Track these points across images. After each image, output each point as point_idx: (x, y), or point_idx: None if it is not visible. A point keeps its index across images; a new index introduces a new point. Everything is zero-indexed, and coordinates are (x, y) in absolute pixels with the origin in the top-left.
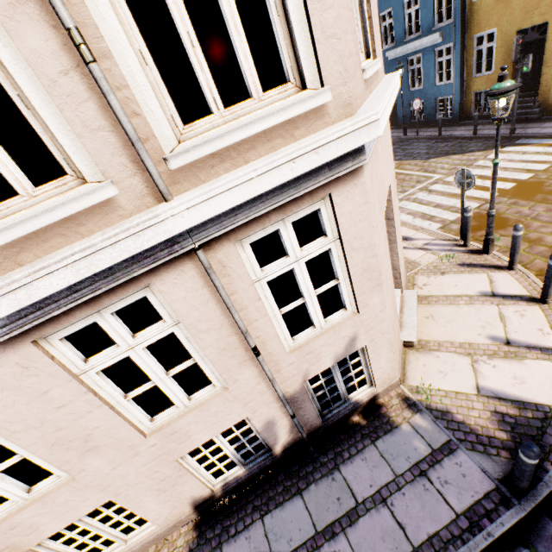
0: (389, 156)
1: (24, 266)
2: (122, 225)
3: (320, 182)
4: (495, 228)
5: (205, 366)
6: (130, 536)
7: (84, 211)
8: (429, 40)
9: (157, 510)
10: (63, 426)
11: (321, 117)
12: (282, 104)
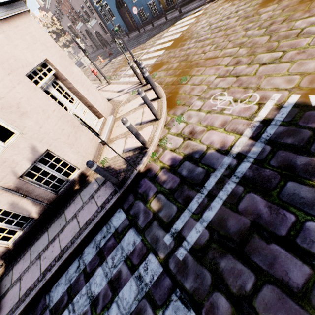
0: (41, 42)
1: None
2: None
3: None
4: (158, 69)
5: None
6: None
7: None
8: None
9: None
10: None
11: None
12: None
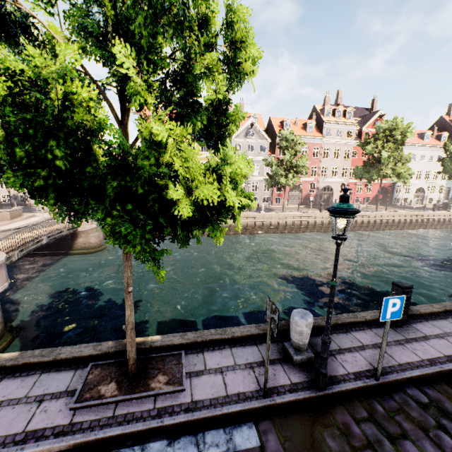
0: None
1: None
2: None
3: None
4: None
5: None
6: None
7: None
8: None
9: None
10: None
11: None
12: None
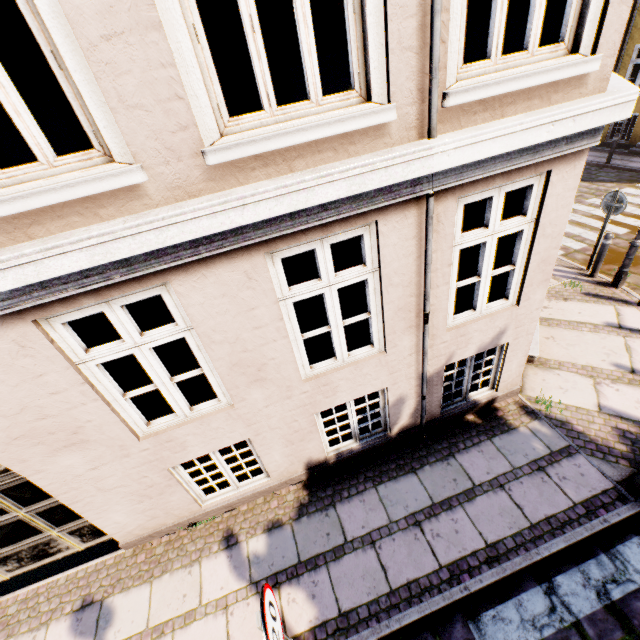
0: None
1: (294, 173)
2: (396, 151)
3: (553, 154)
4: None
5: (375, 324)
6: (242, 485)
7: (360, 130)
8: None
9: (278, 461)
10: (249, 348)
11: (579, 86)
12: (552, 64)
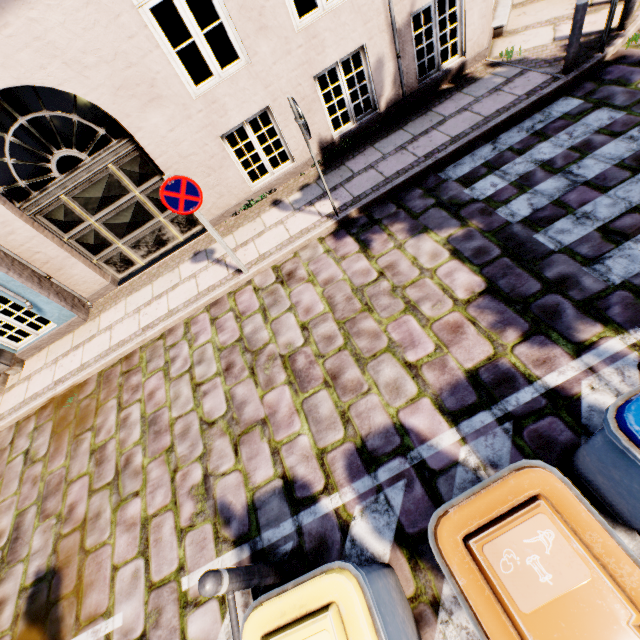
0: None
1: None
2: None
3: None
4: None
5: None
6: (276, 172)
7: None
8: None
9: (296, 138)
10: None
11: None
12: None
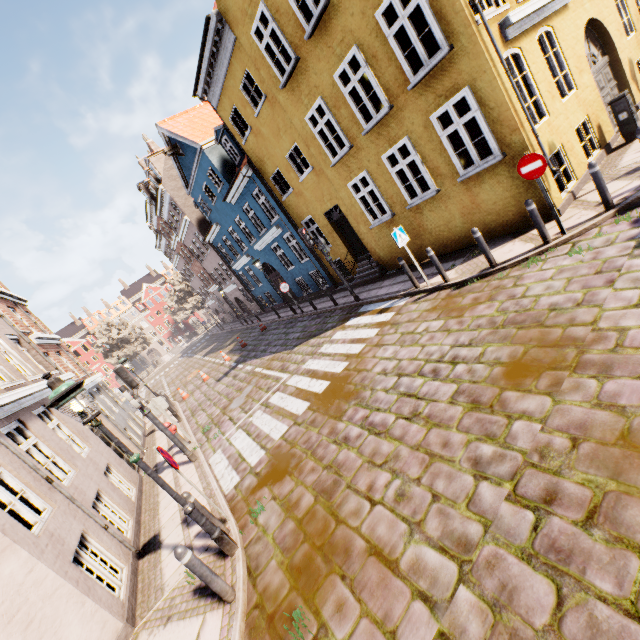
0: None
1: None
2: None
3: None
4: (276, 479)
5: None
6: None
7: None
8: (273, 232)
9: None
10: None
11: None
12: None
